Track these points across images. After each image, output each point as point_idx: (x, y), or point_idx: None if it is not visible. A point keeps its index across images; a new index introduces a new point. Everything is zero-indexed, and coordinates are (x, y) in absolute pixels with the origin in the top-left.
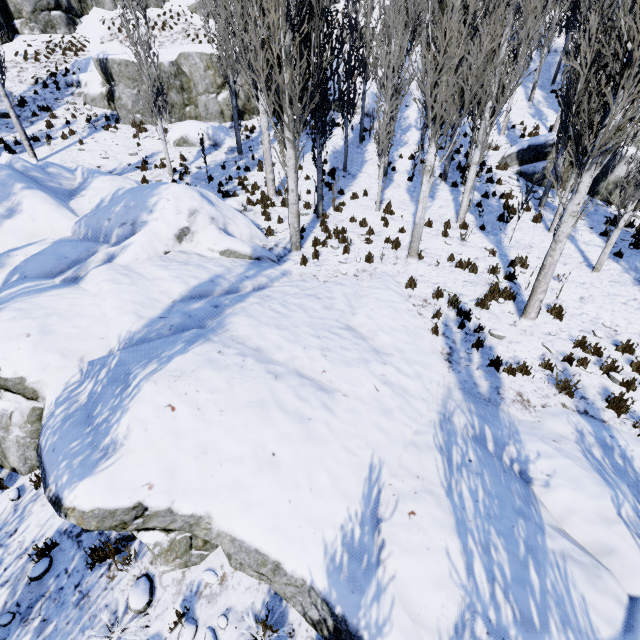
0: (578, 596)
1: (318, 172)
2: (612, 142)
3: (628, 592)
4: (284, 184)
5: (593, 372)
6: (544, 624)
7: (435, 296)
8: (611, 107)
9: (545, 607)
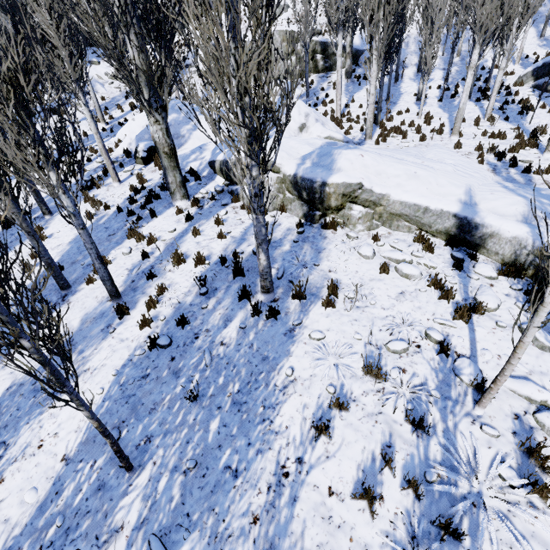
0: None
1: (380, 90)
2: None
3: None
4: (344, 112)
5: None
6: None
7: (477, 150)
8: None
9: None
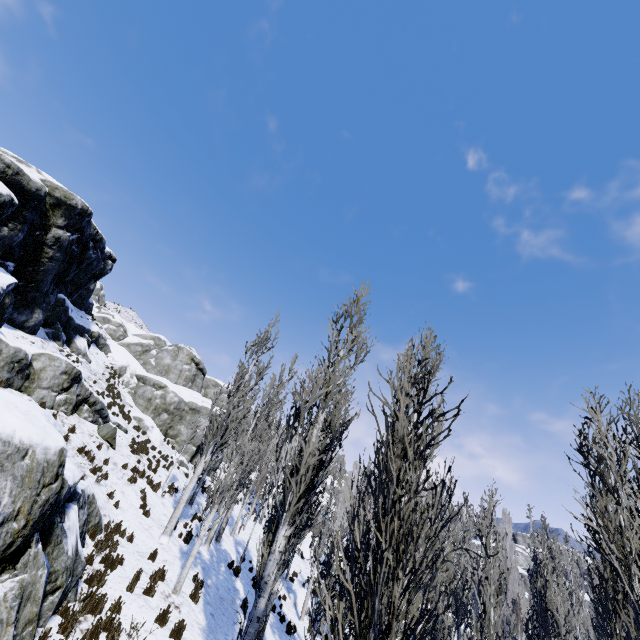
0: None
1: None
2: None
3: None
4: None
5: None
6: None
7: None
8: None
9: None
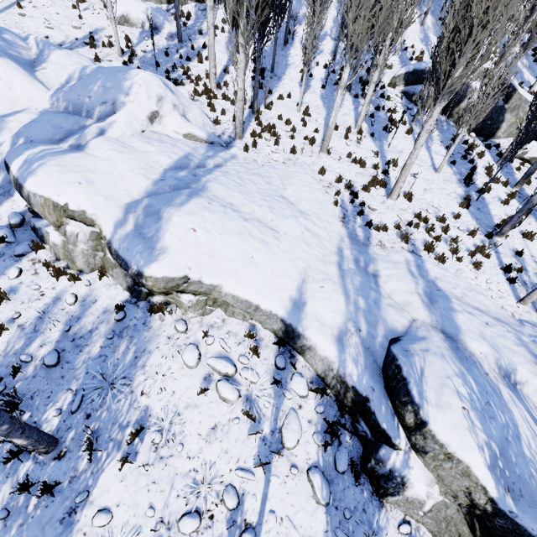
0: (392, 317)
1: (256, 73)
2: (453, 87)
3: (413, 318)
4: (222, 78)
5: (421, 232)
6: (376, 325)
7: (337, 181)
8: (456, 64)
9: (378, 320)
